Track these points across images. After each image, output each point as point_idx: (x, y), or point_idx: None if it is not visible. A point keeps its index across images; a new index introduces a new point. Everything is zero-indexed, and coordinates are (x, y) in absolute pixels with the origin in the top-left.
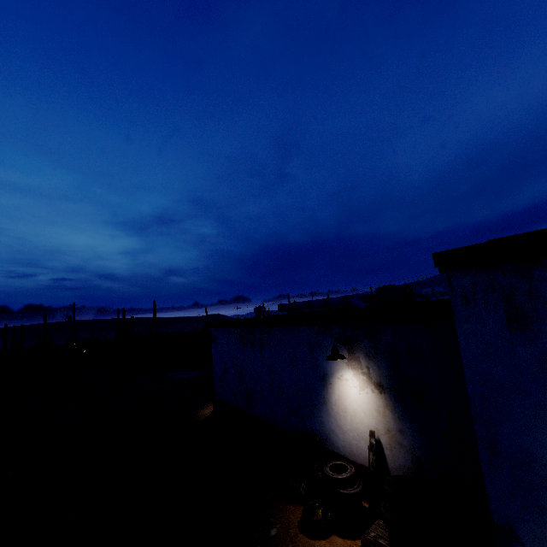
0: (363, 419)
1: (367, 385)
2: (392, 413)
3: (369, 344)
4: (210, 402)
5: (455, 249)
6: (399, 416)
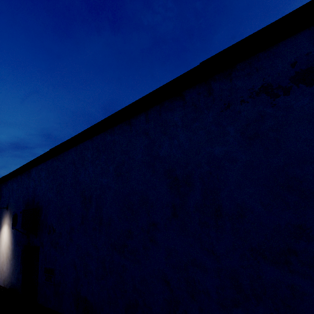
0: None
1: None
2: None
3: None
4: None
5: None
6: None
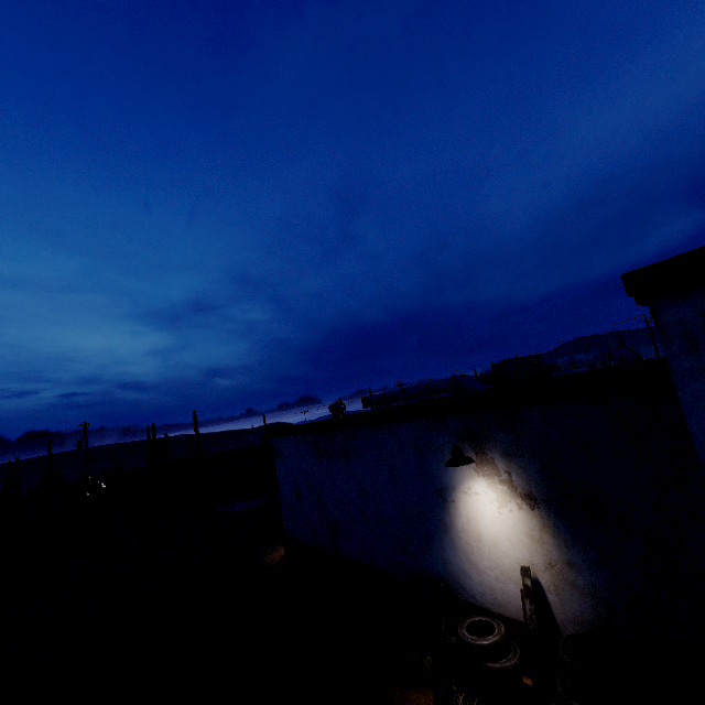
0: (509, 549)
1: (509, 499)
2: (554, 537)
3: (507, 438)
4: (279, 541)
5: (664, 262)
6: (566, 541)
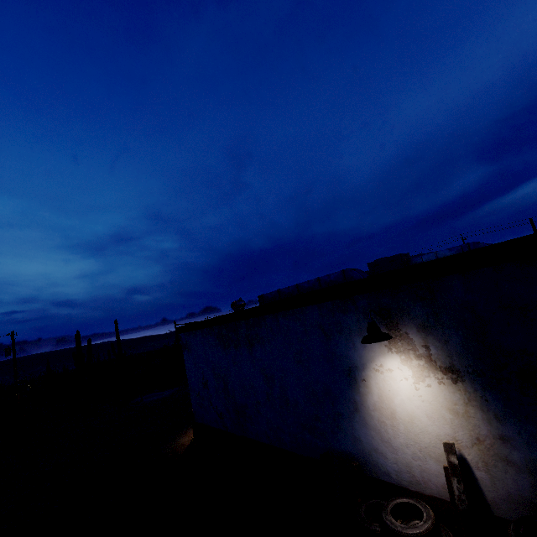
0: (428, 426)
1: (427, 374)
2: (482, 411)
3: (424, 311)
4: (189, 426)
5: None
6: (497, 415)
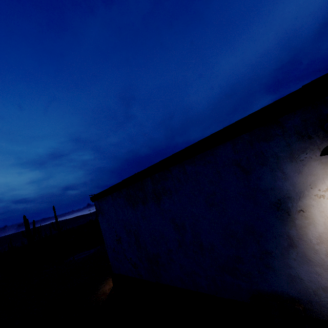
0: None
1: None
2: None
3: None
4: (108, 275)
5: None
6: None
